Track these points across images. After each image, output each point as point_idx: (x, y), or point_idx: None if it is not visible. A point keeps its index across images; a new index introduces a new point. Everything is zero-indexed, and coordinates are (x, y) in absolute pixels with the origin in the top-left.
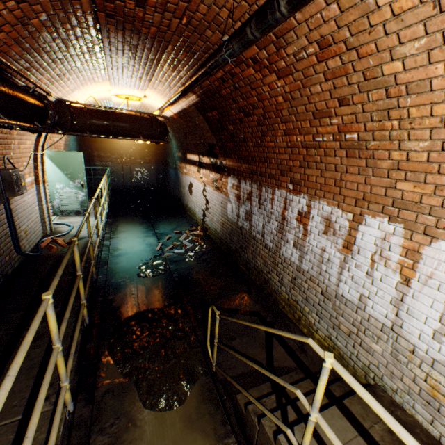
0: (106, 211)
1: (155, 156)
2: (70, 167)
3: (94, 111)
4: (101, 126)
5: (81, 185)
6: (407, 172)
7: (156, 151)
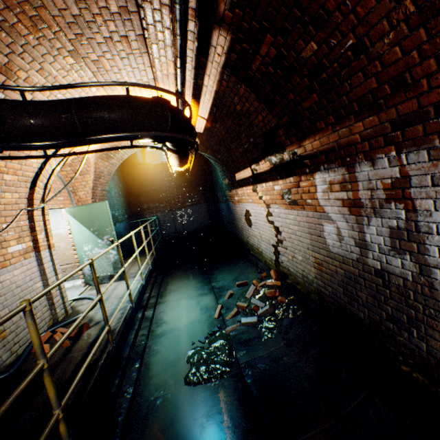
0: (141, 269)
1: (203, 194)
2: (96, 221)
3: (44, 101)
4: (58, 124)
5: (110, 241)
6: None
7: (203, 190)
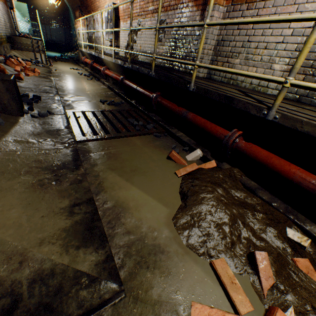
0: None
1: (64, 23)
2: (22, 10)
3: None
4: None
5: (28, 20)
6: (97, 0)
7: (64, 20)
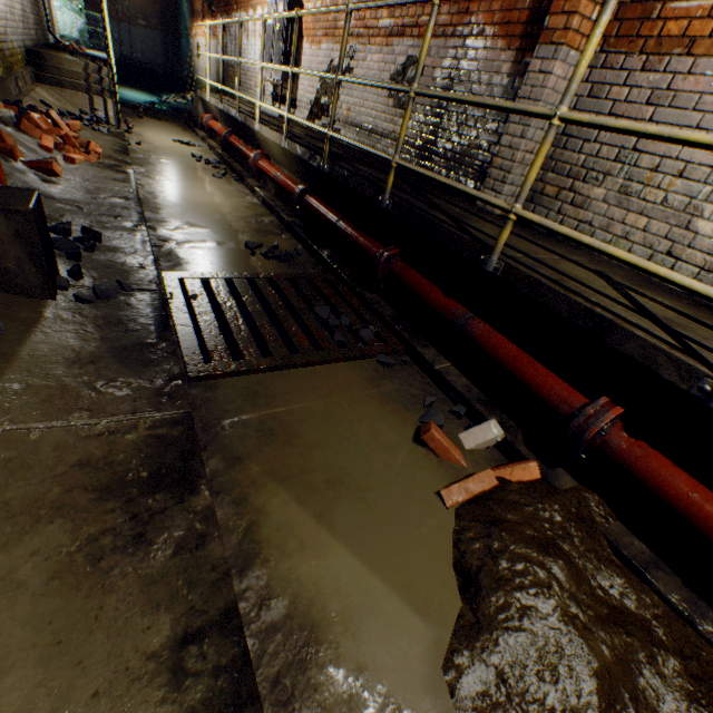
0: None
1: (164, 21)
2: None
3: None
4: None
5: (80, 9)
6: None
7: (164, 14)
